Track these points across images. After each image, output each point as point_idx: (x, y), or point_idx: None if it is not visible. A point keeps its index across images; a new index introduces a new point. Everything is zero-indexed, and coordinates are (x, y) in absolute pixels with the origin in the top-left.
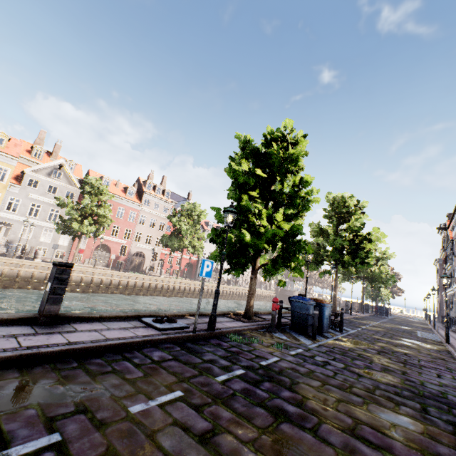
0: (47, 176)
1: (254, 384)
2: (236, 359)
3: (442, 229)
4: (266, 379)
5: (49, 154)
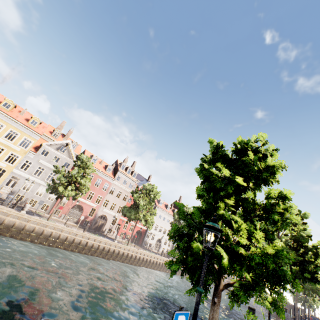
0: (56, 149)
1: None
2: None
3: None
4: None
5: (63, 136)
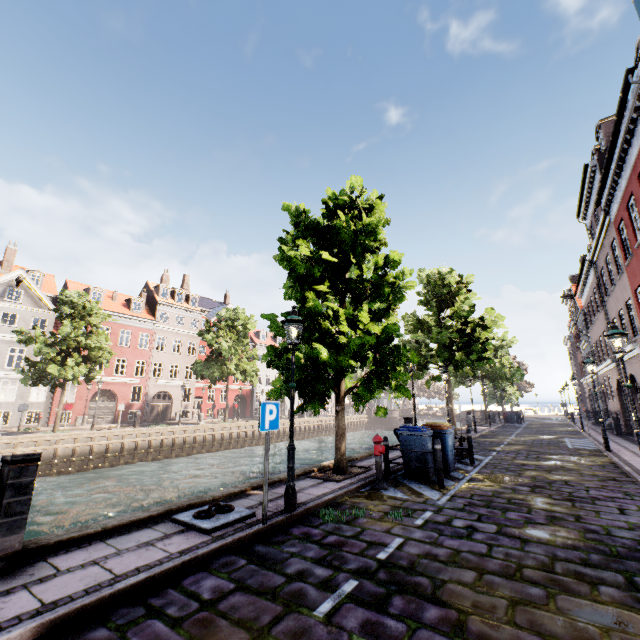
0: None
1: (378, 606)
2: (339, 559)
3: (567, 298)
4: (393, 590)
5: None
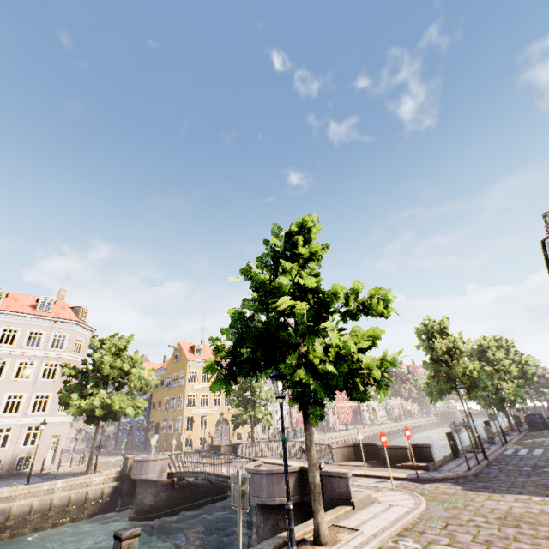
0: None
1: None
2: (543, 436)
3: None
4: None
5: None
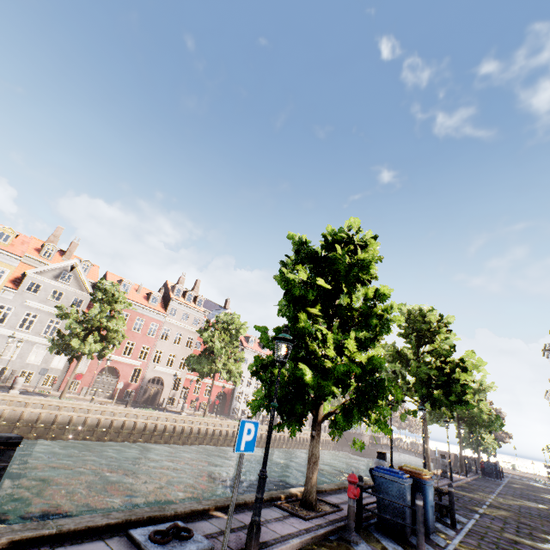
0: (53, 279)
1: None
2: None
3: (549, 352)
4: None
5: (62, 253)
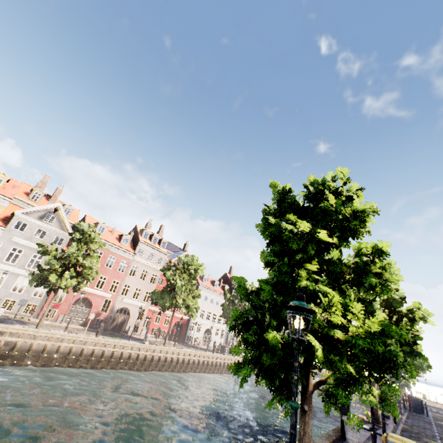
0: (38, 219)
1: None
2: None
3: None
4: None
5: (48, 198)
